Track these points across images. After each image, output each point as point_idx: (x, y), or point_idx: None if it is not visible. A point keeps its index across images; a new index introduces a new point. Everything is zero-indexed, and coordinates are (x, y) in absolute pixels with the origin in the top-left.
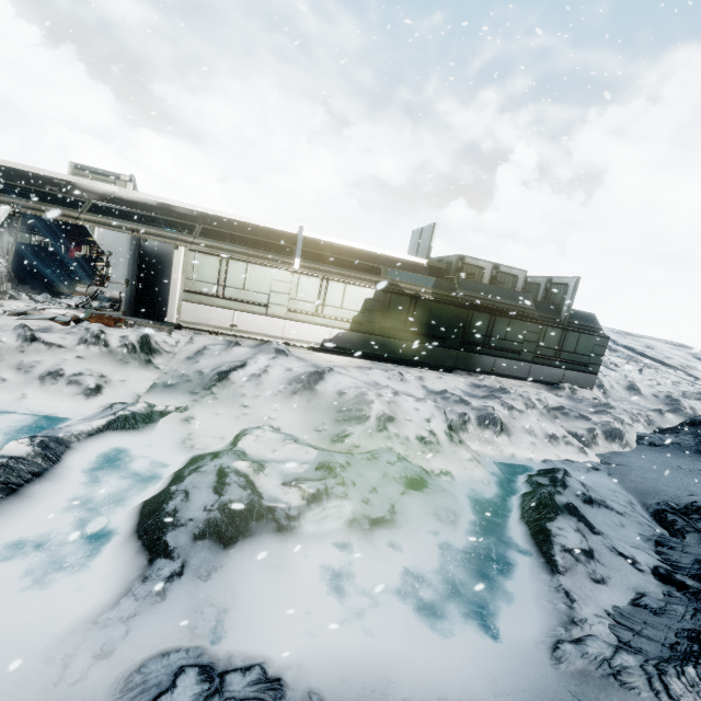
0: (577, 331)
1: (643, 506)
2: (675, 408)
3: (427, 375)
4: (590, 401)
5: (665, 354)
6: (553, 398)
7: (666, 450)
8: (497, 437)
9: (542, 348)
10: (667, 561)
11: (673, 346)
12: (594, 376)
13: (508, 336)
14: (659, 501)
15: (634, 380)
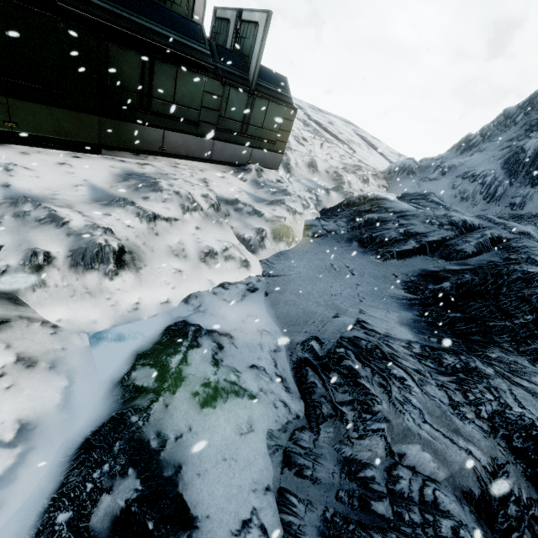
0: (266, 98)
1: (288, 350)
2: (338, 186)
3: (37, 159)
4: (273, 185)
5: (339, 130)
6: (237, 183)
7: (325, 242)
8: (112, 280)
9: (226, 120)
10: (287, 534)
11: (345, 123)
12: (280, 155)
13: (178, 98)
14: (306, 336)
15: (316, 155)
